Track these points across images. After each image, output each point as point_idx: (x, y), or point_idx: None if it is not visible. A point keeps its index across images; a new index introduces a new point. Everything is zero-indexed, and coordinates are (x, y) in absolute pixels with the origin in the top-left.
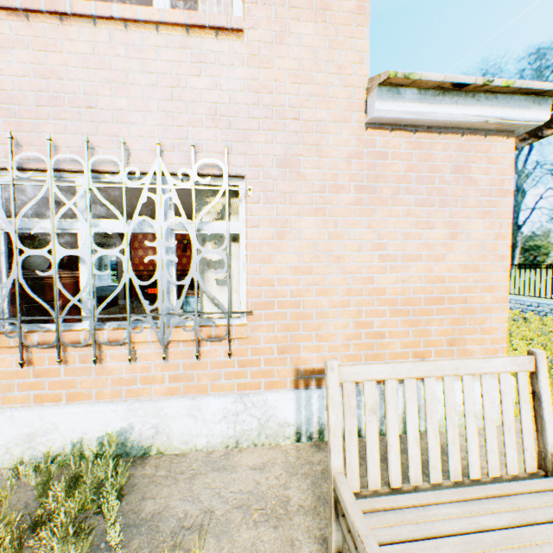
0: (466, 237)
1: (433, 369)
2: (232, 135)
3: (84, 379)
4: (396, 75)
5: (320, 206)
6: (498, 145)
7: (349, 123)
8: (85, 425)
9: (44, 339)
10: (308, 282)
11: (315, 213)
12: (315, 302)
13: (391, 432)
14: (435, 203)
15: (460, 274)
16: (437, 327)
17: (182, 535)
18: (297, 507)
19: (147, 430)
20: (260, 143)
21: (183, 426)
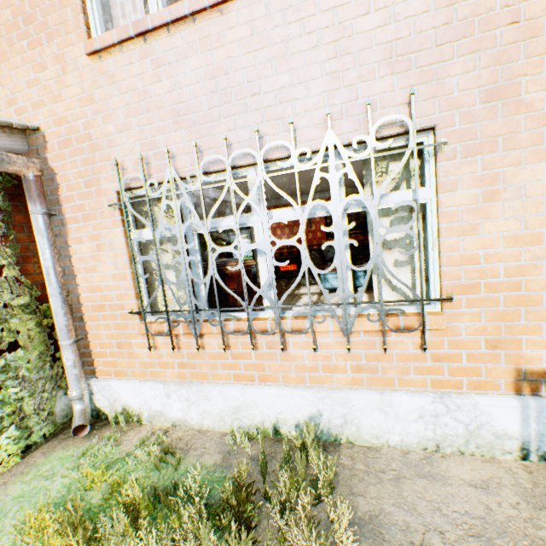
0: None
1: None
2: (414, 76)
3: (271, 364)
4: None
5: None
6: None
7: None
8: (277, 406)
9: (237, 327)
10: (535, 255)
11: None
12: None
13: None
14: None
15: None
16: None
17: None
18: None
19: (334, 419)
20: (454, 77)
21: (372, 420)
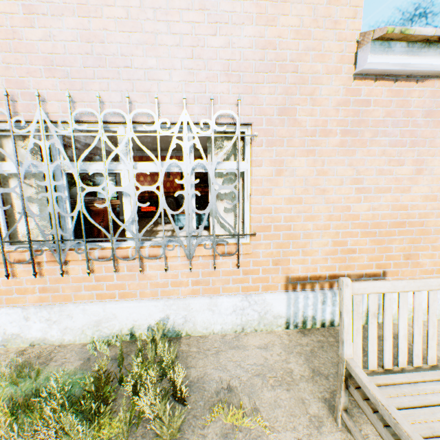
0: (429, 172)
1: (422, 285)
2: (242, 88)
3: (131, 283)
4: (393, 31)
5: (311, 148)
6: None
7: (339, 75)
8: (134, 315)
9: (102, 254)
10: (299, 210)
11: (307, 154)
12: (303, 226)
13: (387, 330)
14: (406, 144)
15: (420, 203)
16: (397, 245)
17: (223, 393)
18: (299, 376)
19: (178, 319)
20: (264, 95)
21: (204, 317)
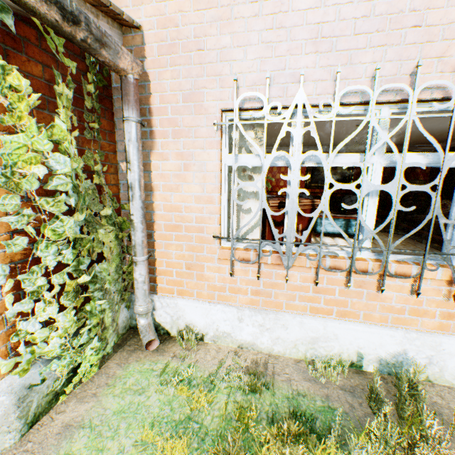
0: None
1: None
2: None
3: (355, 301)
4: None
5: None
6: None
7: None
8: (360, 341)
9: (334, 264)
10: None
11: None
12: None
13: None
14: None
15: None
16: None
17: None
18: None
19: (418, 359)
20: None
21: None
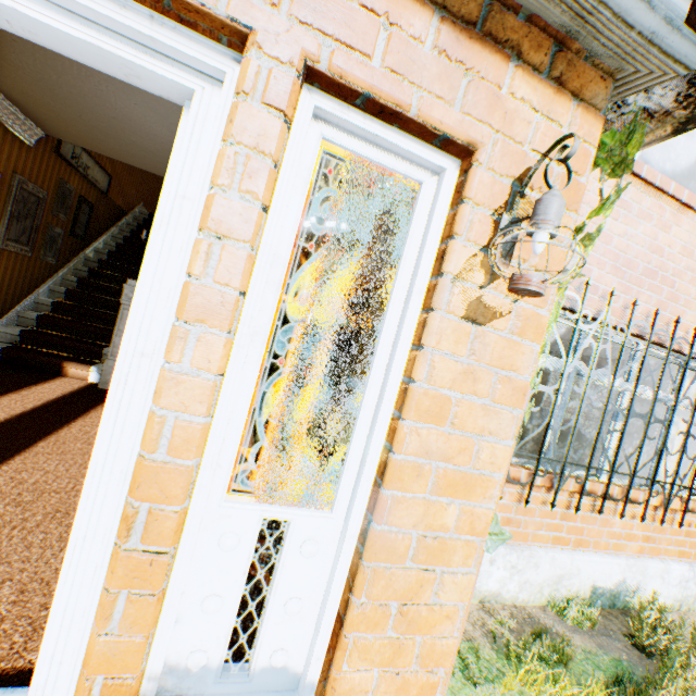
0: None
1: None
2: None
3: (591, 528)
4: None
5: None
6: None
7: None
8: (595, 574)
9: (591, 488)
10: None
11: None
12: None
13: None
14: None
15: None
16: None
17: None
18: None
19: (631, 585)
20: None
21: (653, 585)
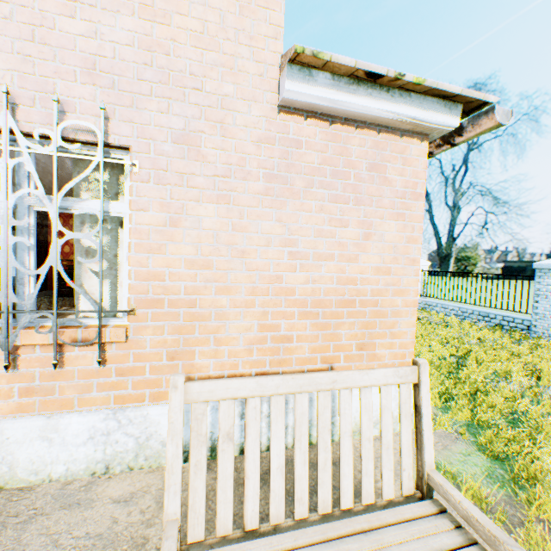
0: (379, 238)
1: (306, 383)
2: (116, 96)
3: None
4: (304, 51)
5: (225, 193)
6: (414, 147)
7: (260, 103)
8: None
9: None
10: (207, 278)
11: (218, 200)
12: (214, 301)
13: (251, 461)
14: (349, 200)
15: (372, 276)
16: (348, 330)
17: None
18: None
19: None
20: (152, 112)
21: (33, 452)
